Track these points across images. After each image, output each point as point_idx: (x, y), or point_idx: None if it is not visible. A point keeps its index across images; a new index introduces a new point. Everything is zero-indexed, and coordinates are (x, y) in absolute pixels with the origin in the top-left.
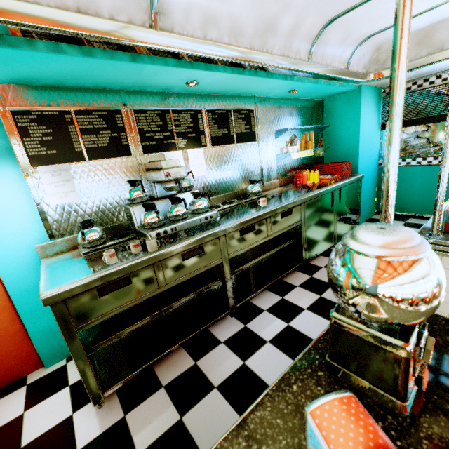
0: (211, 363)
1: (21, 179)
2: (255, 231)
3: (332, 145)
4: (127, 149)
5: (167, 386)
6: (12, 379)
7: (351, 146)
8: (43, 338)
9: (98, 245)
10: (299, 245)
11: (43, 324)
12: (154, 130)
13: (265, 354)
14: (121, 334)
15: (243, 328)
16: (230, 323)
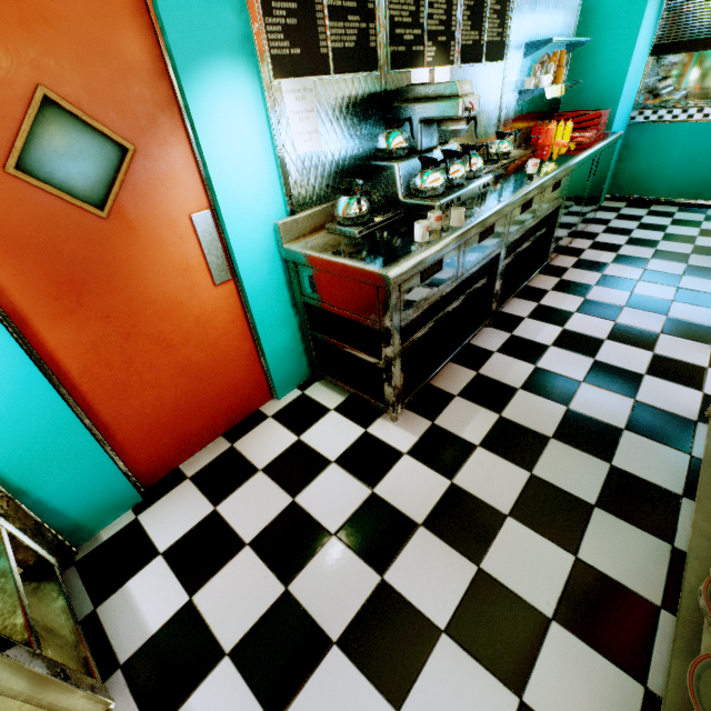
0: (497, 370)
1: (257, 102)
2: (531, 209)
3: (580, 79)
4: (374, 57)
5: (461, 395)
6: (246, 413)
7: (611, 82)
8: (277, 361)
9: (366, 221)
10: (549, 236)
11: (278, 342)
12: (405, 22)
13: (555, 356)
14: (414, 338)
15: (510, 337)
16: (491, 334)
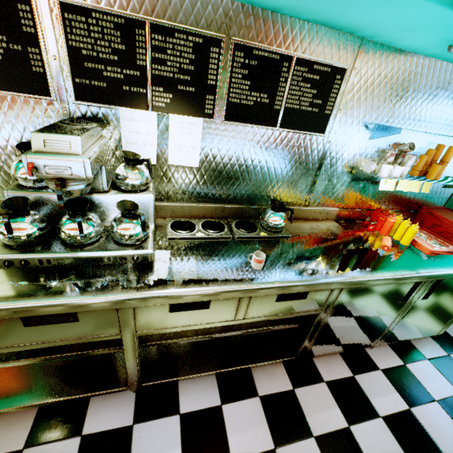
0: None
1: None
2: (208, 309)
3: None
4: (42, 81)
5: None
6: None
7: None
8: None
9: None
10: (303, 335)
11: None
12: (105, 57)
13: None
14: None
15: (125, 428)
16: (121, 403)
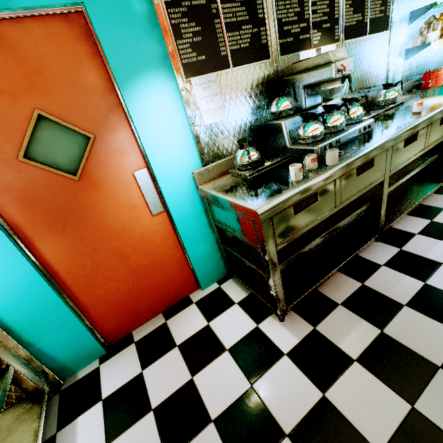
0: (382, 283)
1: (175, 95)
2: (416, 141)
3: None
4: (265, 49)
5: (344, 304)
6: (179, 298)
7: None
8: (200, 264)
9: (257, 166)
10: (442, 161)
11: (199, 251)
12: (291, 20)
13: None
14: (297, 255)
15: (399, 252)
16: (379, 248)
